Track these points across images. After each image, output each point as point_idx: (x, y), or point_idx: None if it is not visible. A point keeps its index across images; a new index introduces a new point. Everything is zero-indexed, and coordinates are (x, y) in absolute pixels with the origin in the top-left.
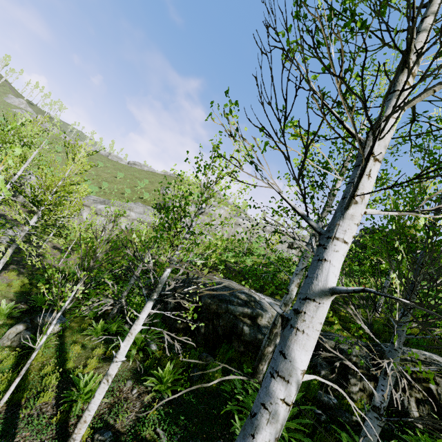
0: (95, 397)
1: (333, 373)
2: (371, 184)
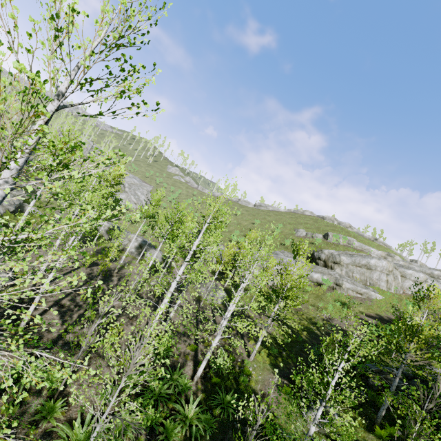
0: None
1: None
2: None
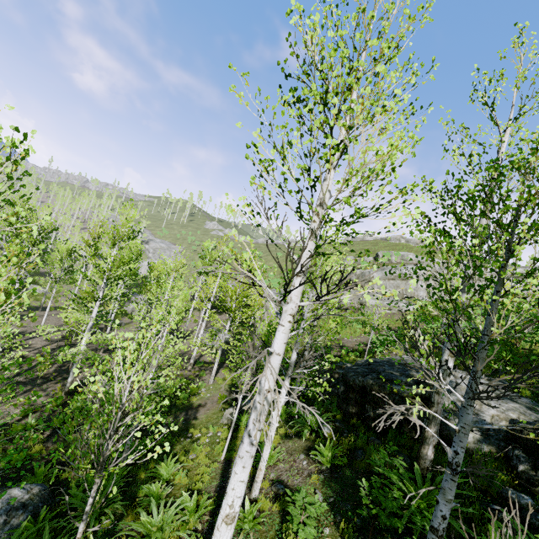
0: (263, 452)
1: (535, 469)
2: (296, 290)
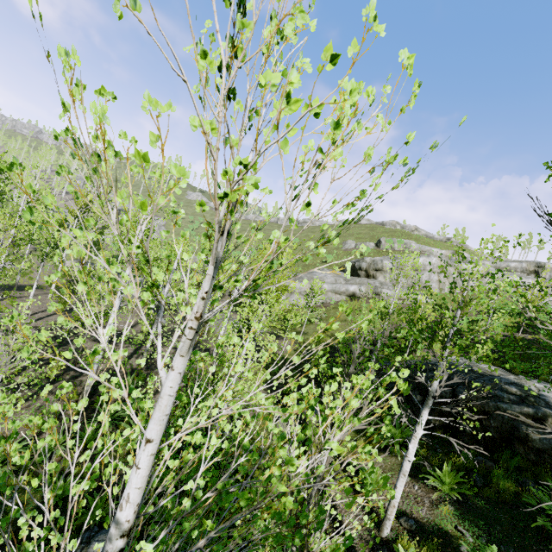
0: (397, 488)
1: None
2: None
